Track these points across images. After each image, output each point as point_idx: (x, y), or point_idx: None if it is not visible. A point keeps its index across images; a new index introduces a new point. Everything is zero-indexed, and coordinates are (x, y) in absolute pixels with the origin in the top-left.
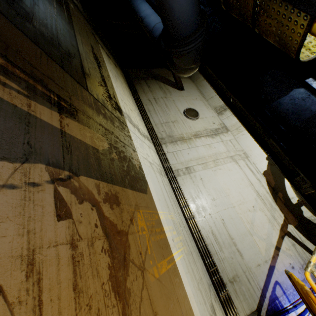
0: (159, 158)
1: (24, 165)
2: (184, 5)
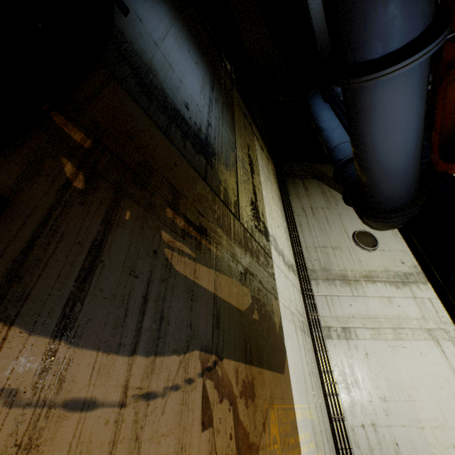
0: (303, 301)
1: (185, 356)
2: (397, 185)
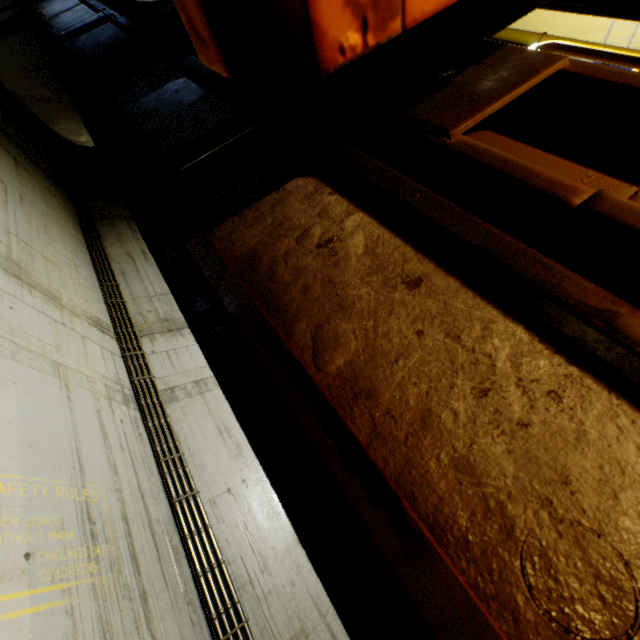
0: (127, 367)
1: None
2: None
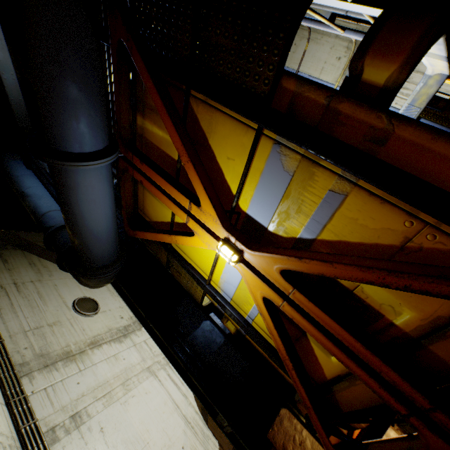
0: (11, 414)
1: None
2: (104, 246)
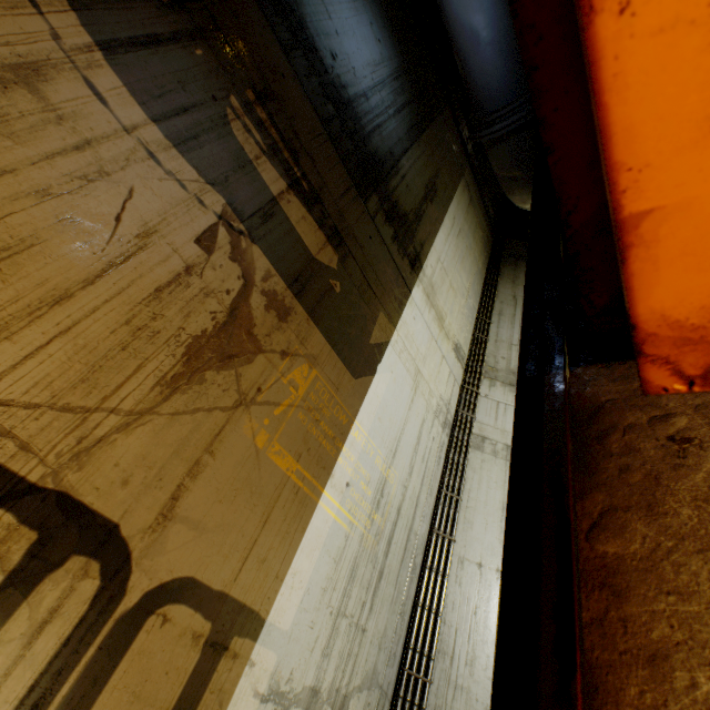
0: (459, 397)
1: (207, 186)
2: (487, 62)
